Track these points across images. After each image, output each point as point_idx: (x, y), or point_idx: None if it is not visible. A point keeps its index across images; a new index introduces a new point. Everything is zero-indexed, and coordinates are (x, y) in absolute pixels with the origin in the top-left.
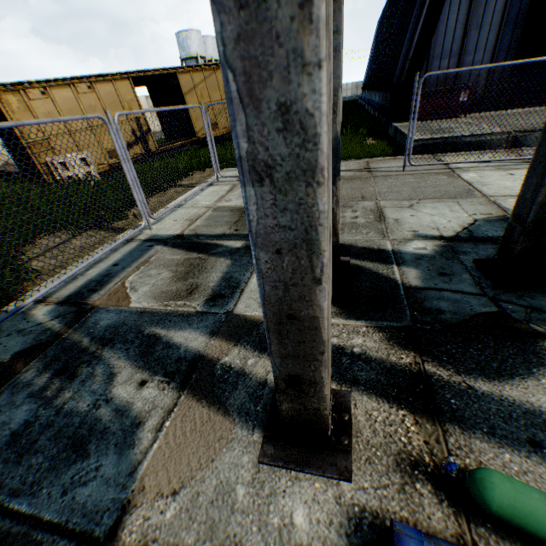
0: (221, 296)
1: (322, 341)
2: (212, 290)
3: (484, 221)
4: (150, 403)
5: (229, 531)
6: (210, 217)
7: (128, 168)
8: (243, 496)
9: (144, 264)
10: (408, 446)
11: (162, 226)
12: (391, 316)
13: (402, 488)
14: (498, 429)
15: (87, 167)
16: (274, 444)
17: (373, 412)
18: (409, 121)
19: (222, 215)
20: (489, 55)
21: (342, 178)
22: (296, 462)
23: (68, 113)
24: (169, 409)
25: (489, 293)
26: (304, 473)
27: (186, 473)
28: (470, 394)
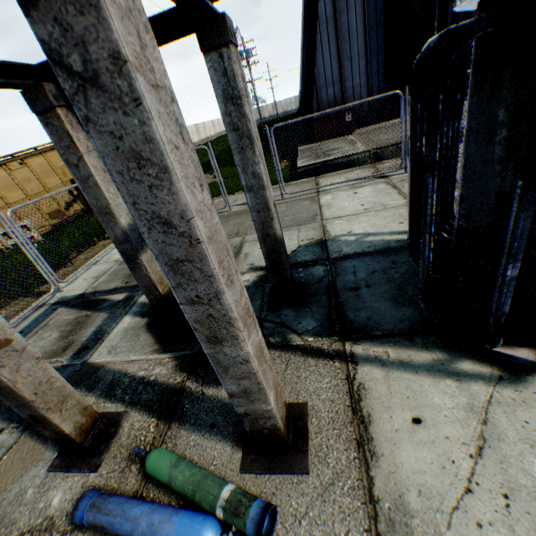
0: (86, 349)
1: (24, 396)
2: (83, 344)
3: (304, 246)
4: (1, 444)
5: (13, 516)
6: (114, 271)
7: (29, 249)
8: (31, 494)
9: (43, 328)
10: (142, 442)
11: (73, 287)
12: (190, 346)
13: (123, 469)
14: (200, 420)
15: (29, 233)
16: (62, 457)
17: (136, 423)
18: (273, 161)
19: (124, 268)
20: (365, 79)
21: (234, 214)
22: (69, 466)
23: (5, 189)
24: (11, 446)
25: (263, 315)
26: (73, 472)
27: (3, 488)
28: (200, 398)
